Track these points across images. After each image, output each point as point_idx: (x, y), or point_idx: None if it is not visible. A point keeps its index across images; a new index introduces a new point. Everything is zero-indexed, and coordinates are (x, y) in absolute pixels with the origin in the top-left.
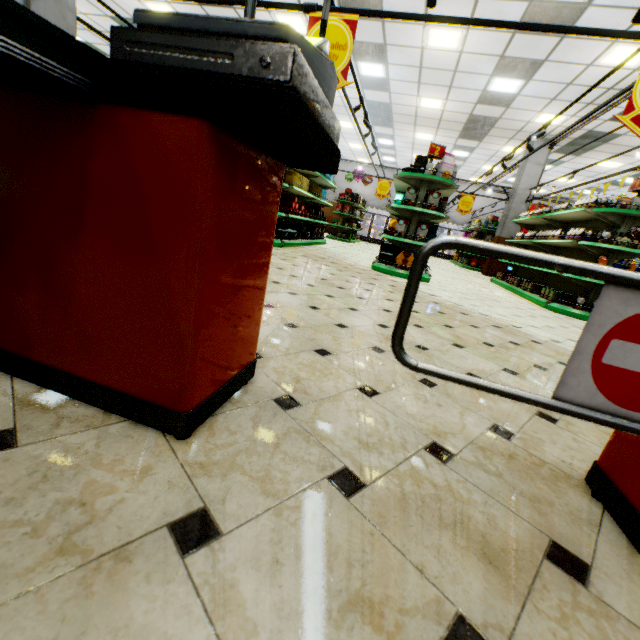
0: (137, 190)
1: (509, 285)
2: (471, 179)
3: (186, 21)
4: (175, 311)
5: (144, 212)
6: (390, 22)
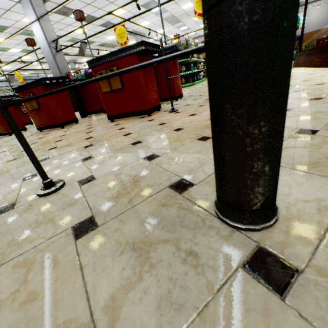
0: (91, 89)
1: None
2: None
3: (89, 73)
4: (99, 99)
5: (93, 90)
6: None
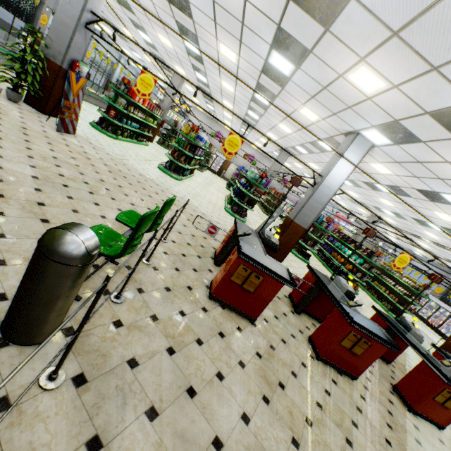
0: None
1: (363, 288)
2: None
3: None
4: None
5: None
6: (375, 192)
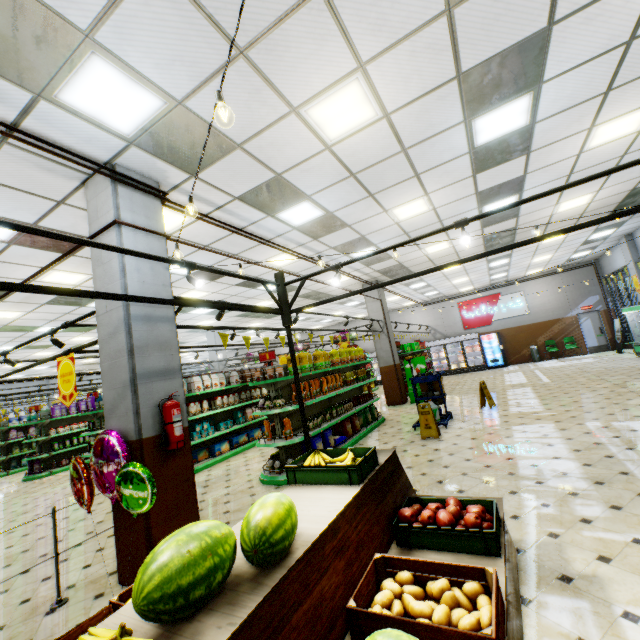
0: None
1: None
2: (405, 304)
3: None
4: None
5: None
6: None
